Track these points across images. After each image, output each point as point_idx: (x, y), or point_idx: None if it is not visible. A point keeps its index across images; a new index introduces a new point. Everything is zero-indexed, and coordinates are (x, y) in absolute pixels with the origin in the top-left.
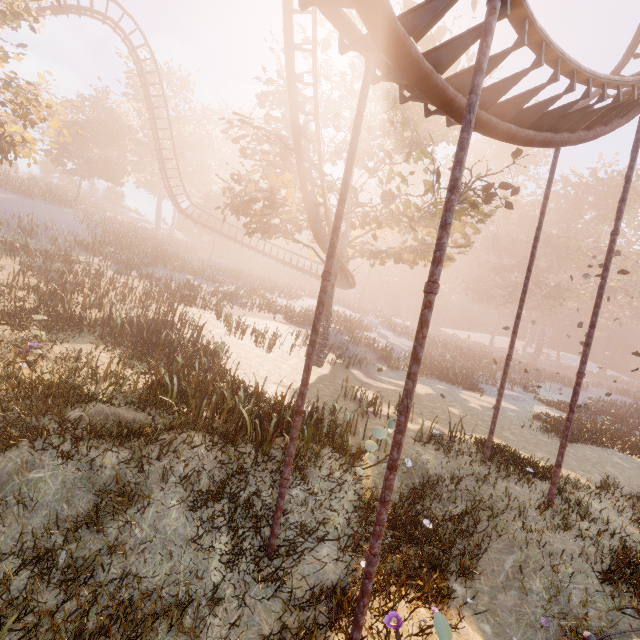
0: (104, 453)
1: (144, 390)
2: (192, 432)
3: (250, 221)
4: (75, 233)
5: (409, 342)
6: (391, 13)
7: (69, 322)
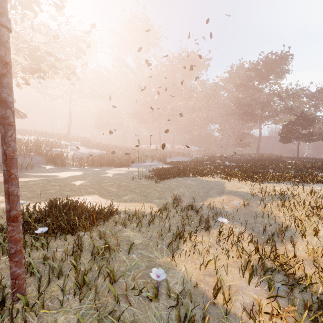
0: None
1: None
2: None
3: None
4: None
5: (97, 150)
6: None
7: None
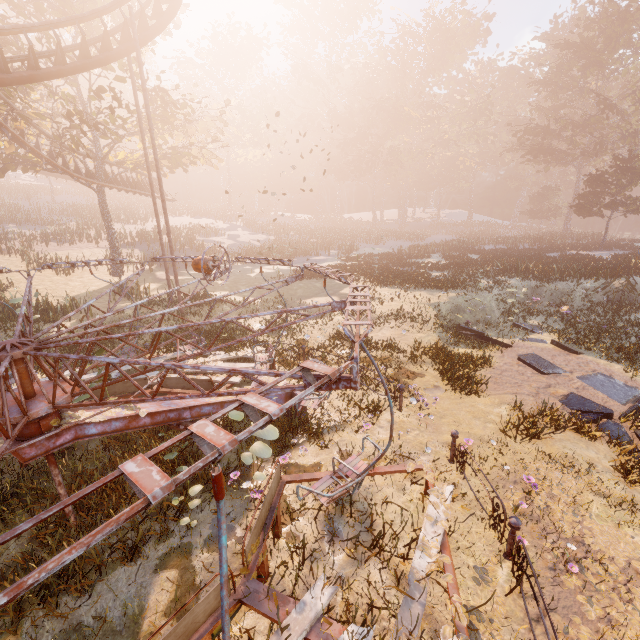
0: None
1: None
2: None
3: None
4: None
5: (263, 236)
6: None
7: None
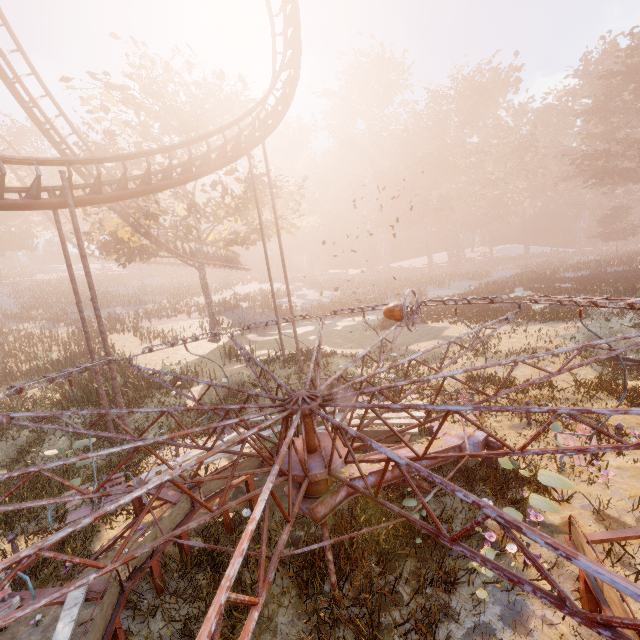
0: (22, 431)
1: (55, 398)
2: (76, 407)
3: (120, 255)
4: (2, 310)
5: (328, 293)
6: (11, 204)
7: (6, 378)
